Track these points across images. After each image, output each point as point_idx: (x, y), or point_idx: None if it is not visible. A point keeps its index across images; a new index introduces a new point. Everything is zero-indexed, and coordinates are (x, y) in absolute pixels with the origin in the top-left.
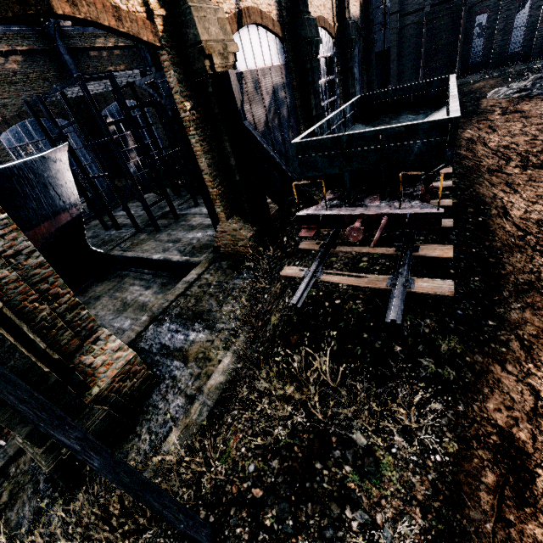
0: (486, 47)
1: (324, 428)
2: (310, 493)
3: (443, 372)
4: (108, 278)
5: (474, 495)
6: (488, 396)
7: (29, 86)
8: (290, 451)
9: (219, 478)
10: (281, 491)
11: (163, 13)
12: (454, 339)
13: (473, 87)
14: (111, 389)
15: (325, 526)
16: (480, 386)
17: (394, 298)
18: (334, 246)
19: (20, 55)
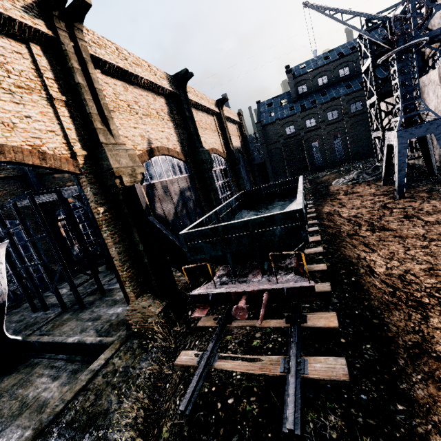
0: (323, 157)
1: None
2: None
3: None
4: (17, 369)
5: None
6: None
7: None
8: None
9: None
10: None
11: (85, 153)
12: None
13: (322, 179)
14: None
15: None
16: None
17: (288, 391)
18: (230, 321)
19: None
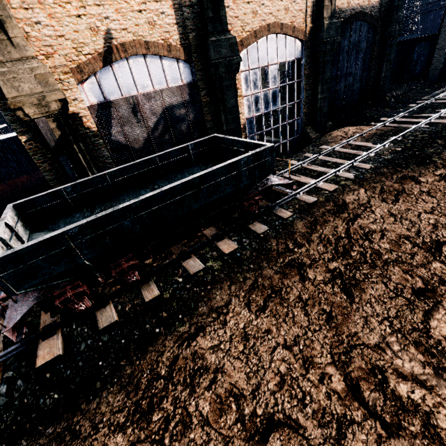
0: None
1: None
2: None
3: None
4: None
5: None
6: None
7: None
8: None
9: None
10: None
11: None
12: None
13: None
14: None
15: None
16: None
17: None
18: None
19: None
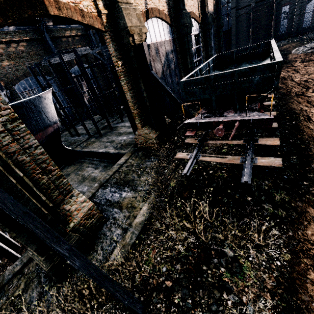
0: (289, 24)
1: (206, 245)
2: (200, 284)
3: (278, 212)
4: (73, 163)
5: (303, 286)
6: (307, 226)
7: (30, 58)
8: (187, 259)
9: (145, 275)
10: (183, 283)
11: (106, 12)
12: (283, 193)
13: (282, 48)
14: (80, 224)
15: (211, 303)
16: (301, 220)
17: (245, 169)
18: (206, 140)
19: (25, 42)
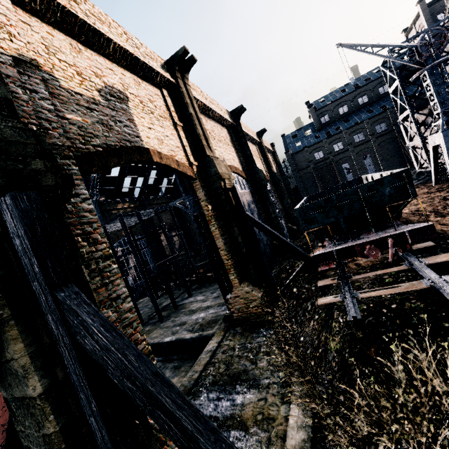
0: (355, 177)
1: None
2: None
3: None
4: None
5: None
6: None
7: None
8: None
9: None
10: None
11: (196, 164)
12: None
13: None
14: None
15: None
16: None
17: (444, 288)
18: (350, 277)
19: None
